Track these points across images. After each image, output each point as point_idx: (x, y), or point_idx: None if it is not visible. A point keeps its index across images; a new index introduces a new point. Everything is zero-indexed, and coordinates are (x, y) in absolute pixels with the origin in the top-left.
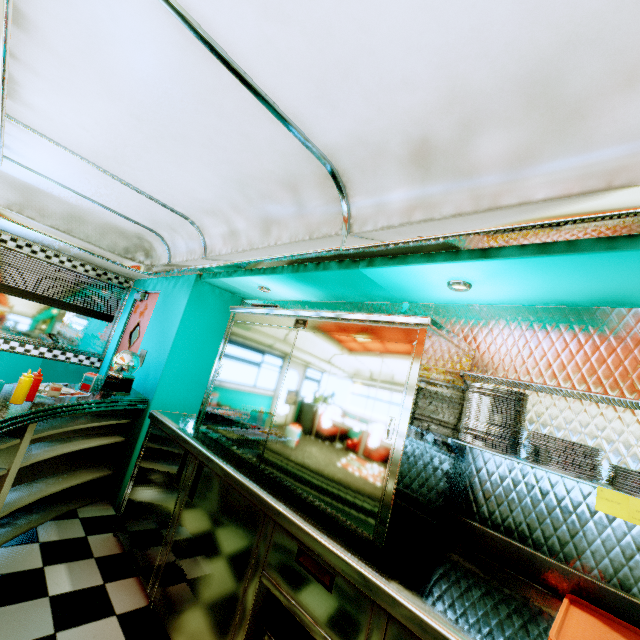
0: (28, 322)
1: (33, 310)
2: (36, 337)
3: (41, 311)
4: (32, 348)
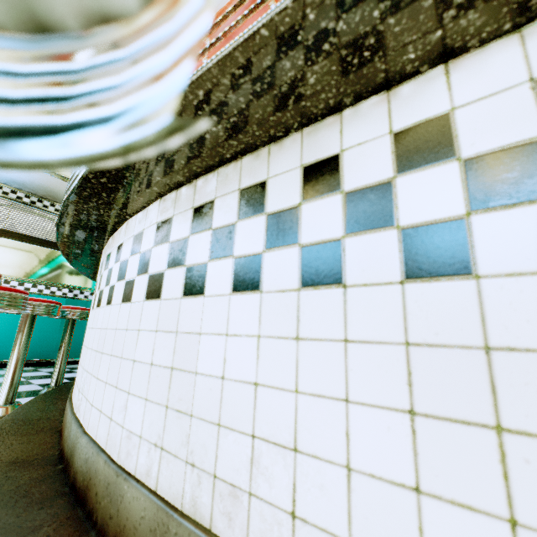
0: (49, 268)
1: (51, 257)
2: (57, 280)
3: (58, 258)
4: (56, 290)
